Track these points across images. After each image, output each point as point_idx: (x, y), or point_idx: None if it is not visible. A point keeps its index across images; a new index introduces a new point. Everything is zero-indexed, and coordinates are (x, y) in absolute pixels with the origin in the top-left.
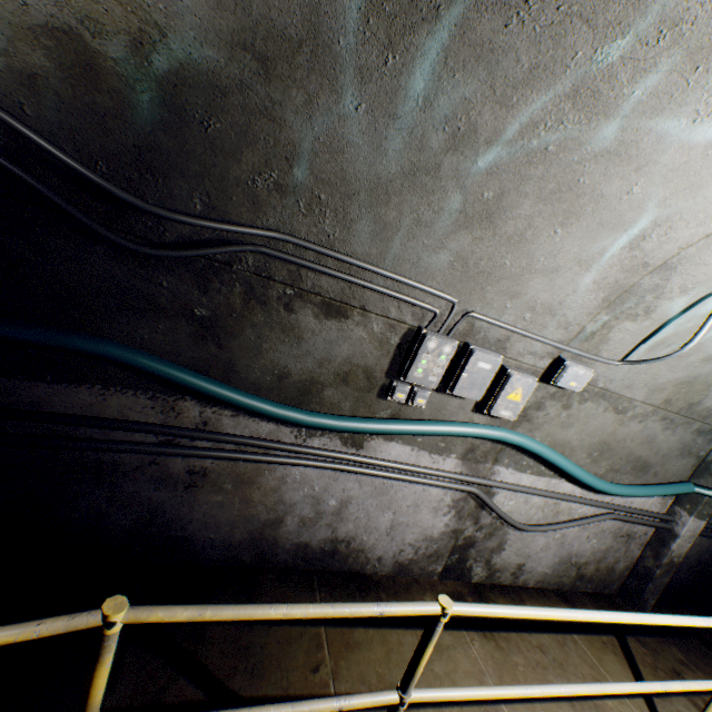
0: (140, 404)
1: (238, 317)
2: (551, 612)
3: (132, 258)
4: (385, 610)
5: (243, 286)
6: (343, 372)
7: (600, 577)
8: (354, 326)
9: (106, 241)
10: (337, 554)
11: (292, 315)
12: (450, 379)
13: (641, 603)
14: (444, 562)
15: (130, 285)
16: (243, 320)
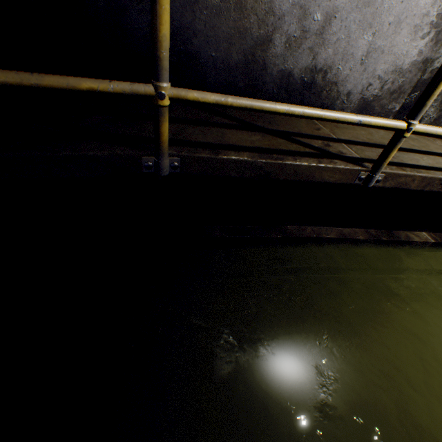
0: None
1: None
2: None
3: None
4: None
5: None
6: None
7: None
8: None
9: None
10: (313, 88)
11: None
12: None
13: None
14: (403, 101)
15: None
16: None
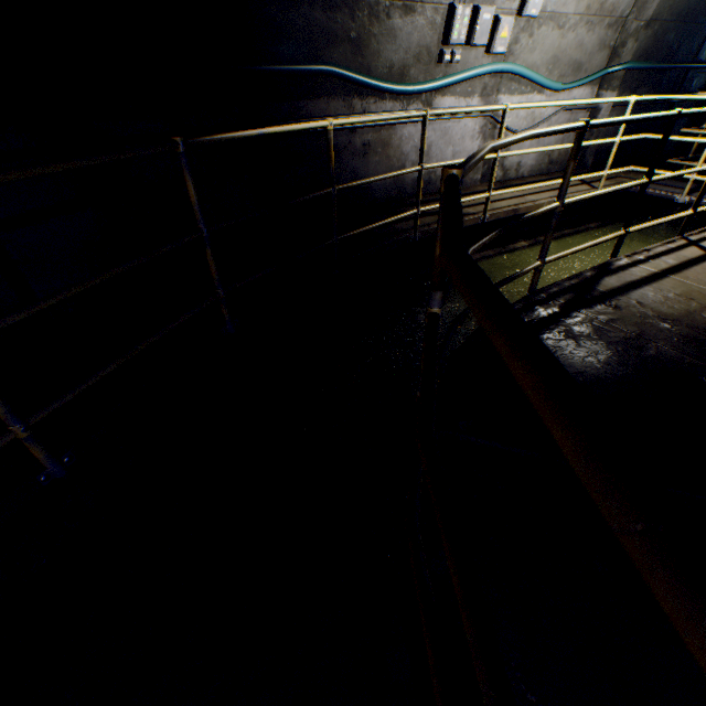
0: (340, 106)
1: (368, 34)
2: (542, 104)
3: (328, 9)
4: (489, 108)
5: (367, 10)
6: (416, 55)
7: (561, 160)
8: (418, 18)
9: (319, 2)
10: (431, 182)
11: (390, 22)
12: (469, 38)
13: (584, 164)
14: (481, 173)
15: (328, 28)
16: (370, 35)
